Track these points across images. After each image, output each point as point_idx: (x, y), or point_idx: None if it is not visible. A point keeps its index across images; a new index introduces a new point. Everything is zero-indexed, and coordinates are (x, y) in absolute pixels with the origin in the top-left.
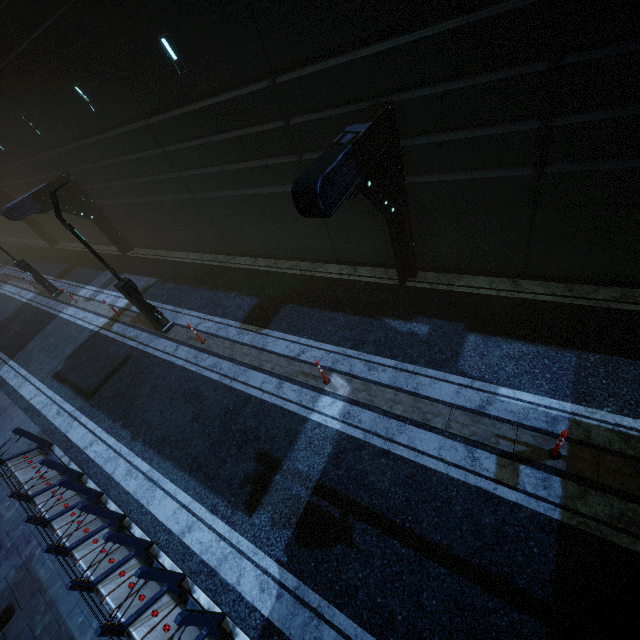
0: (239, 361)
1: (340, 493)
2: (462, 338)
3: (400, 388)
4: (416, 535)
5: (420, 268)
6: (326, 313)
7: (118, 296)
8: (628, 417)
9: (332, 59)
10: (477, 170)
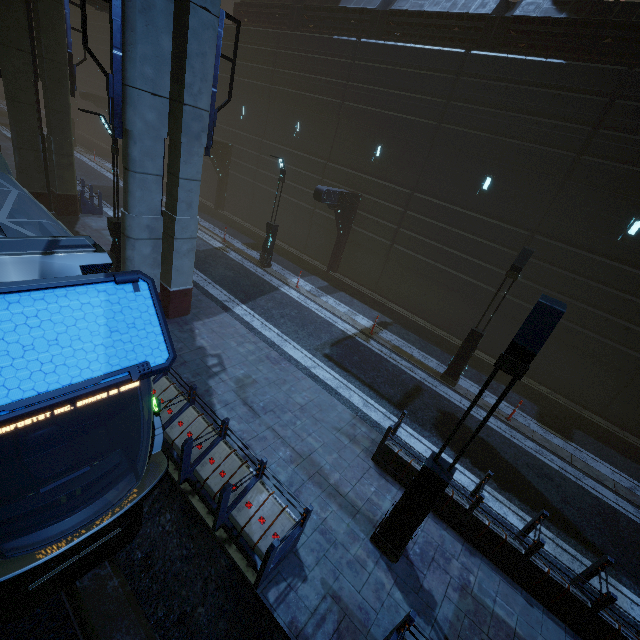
0: (568, 461)
1: None
2: None
3: None
4: None
5: None
6: (628, 460)
7: (353, 311)
8: None
9: None
10: None
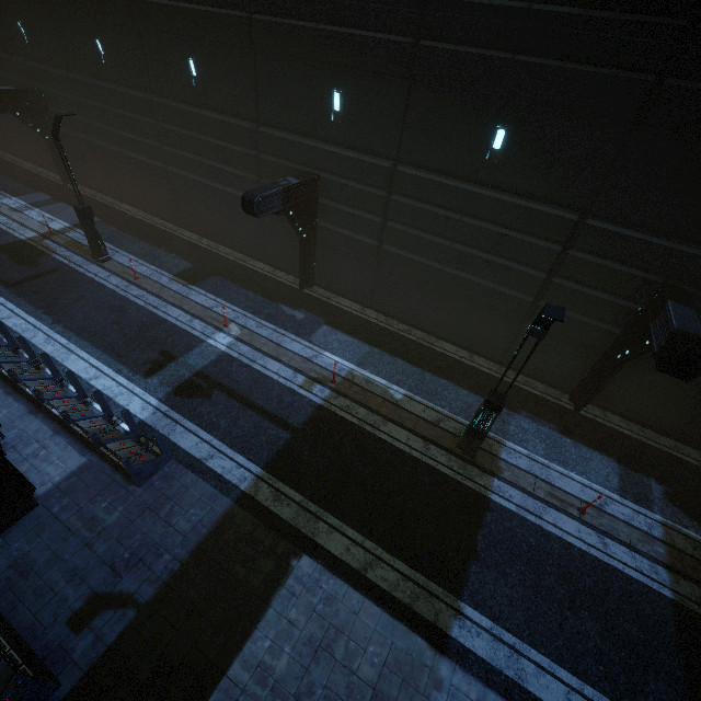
0: (164, 299)
1: (212, 378)
2: (320, 326)
3: (272, 340)
4: (248, 400)
5: (317, 284)
6: (243, 289)
7: (53, 219)
8: (374, 375)
9: (294, 136)
10: (354, 233)
